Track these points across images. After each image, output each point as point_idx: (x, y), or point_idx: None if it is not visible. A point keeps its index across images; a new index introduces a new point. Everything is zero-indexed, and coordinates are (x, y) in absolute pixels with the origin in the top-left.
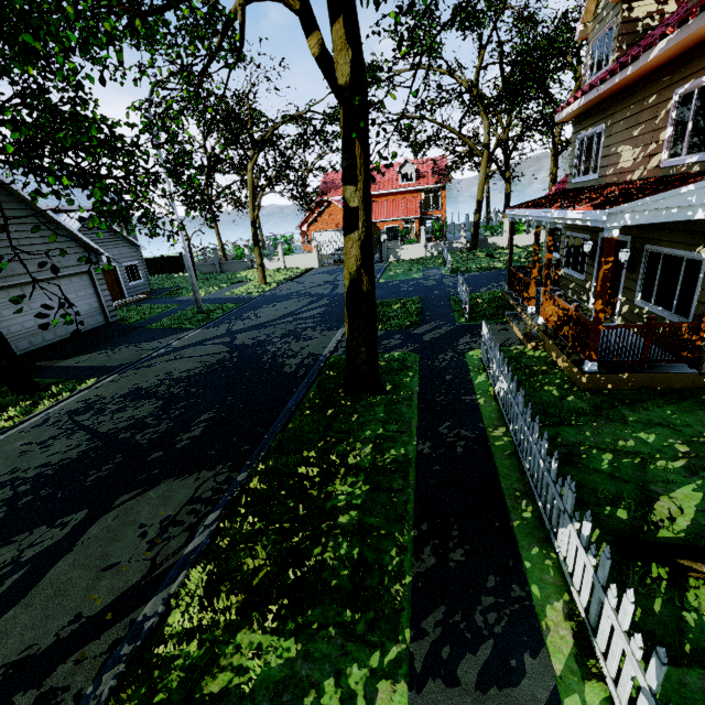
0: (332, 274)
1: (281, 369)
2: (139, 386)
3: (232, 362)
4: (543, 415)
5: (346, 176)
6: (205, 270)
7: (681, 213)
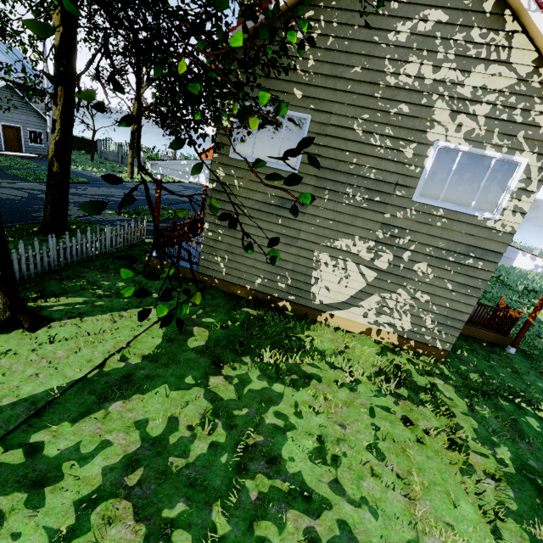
0: (184, 188)
1: (32, 213)
2: None
3: (13, 202)
4: (101, 266)
5: (53, 99)
6: (111, 158)
7: (184, 175)
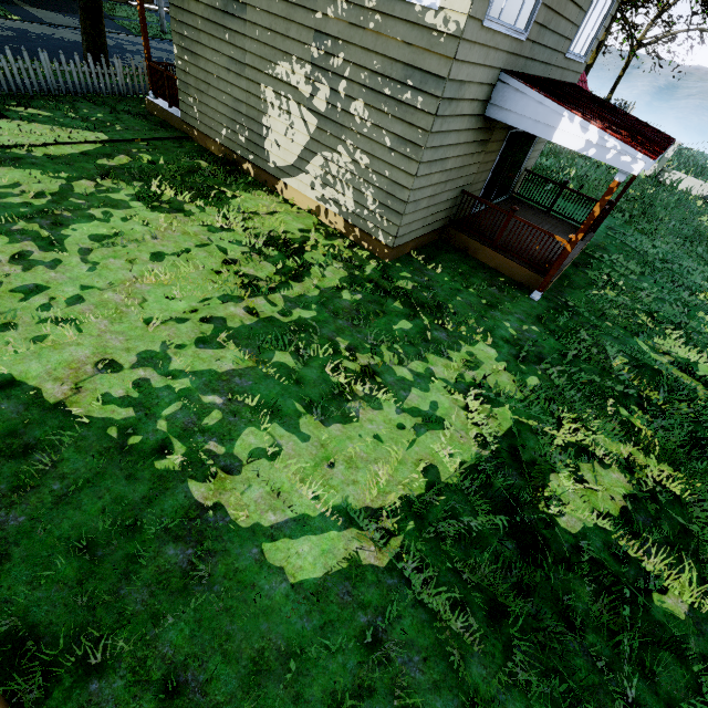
0: None
1: None
2: (28, 29)
3: None
4: (102, 102)
5: None
6: None
7: None
